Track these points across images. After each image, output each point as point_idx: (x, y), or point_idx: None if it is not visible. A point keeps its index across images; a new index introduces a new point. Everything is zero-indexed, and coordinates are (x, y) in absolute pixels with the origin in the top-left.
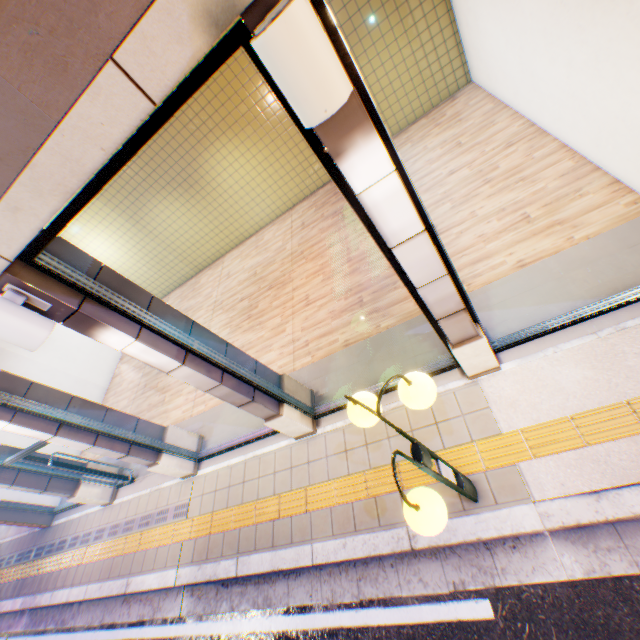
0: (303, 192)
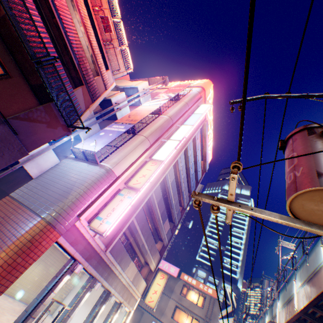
0: (24, 297)
